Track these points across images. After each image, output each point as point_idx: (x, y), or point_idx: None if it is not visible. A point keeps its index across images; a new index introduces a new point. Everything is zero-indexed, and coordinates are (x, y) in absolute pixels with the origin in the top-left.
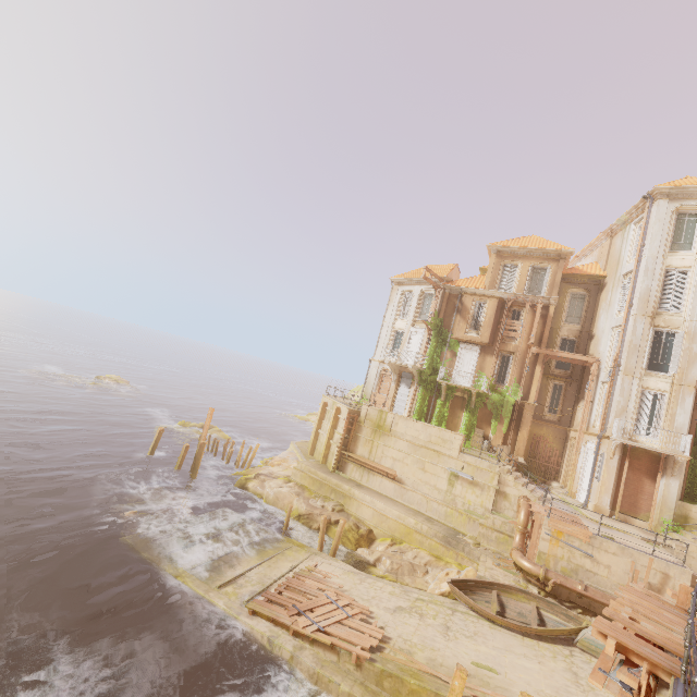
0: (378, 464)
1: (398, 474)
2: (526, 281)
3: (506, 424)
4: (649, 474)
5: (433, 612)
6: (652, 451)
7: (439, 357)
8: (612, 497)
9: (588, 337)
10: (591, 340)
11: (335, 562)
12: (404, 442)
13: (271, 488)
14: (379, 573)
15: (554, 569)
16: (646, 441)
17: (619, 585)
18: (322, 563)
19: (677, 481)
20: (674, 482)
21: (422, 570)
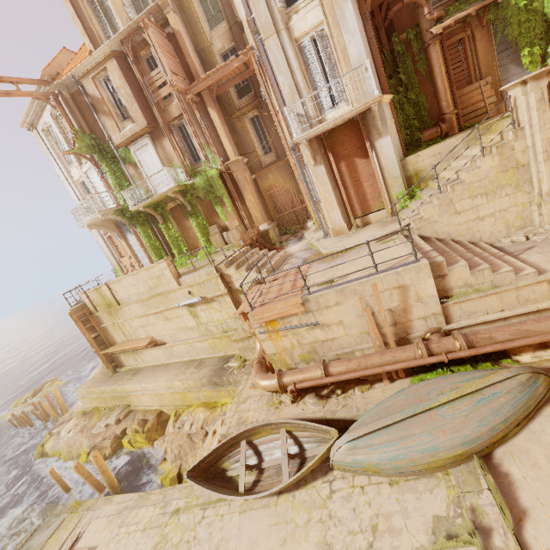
0: (136, 340)
1: (155, 338)
2: (123, 2)
3: (228, 201)
4: (360, 152)
5: (179, 536)
6: (349, 121)
7: (126, 181)
8: (341, 208)
9: (240, 29)
10: (244, 30)
11: (108, 505)
12: (134, 305)
13: (62, 439)
14: (168, 468)
15: (294, 362)
16: (327, 114)
17: (362, 334)
18: (90, 523)
19: (389, 138)
20: (386, 142)
21: (199, 437)
